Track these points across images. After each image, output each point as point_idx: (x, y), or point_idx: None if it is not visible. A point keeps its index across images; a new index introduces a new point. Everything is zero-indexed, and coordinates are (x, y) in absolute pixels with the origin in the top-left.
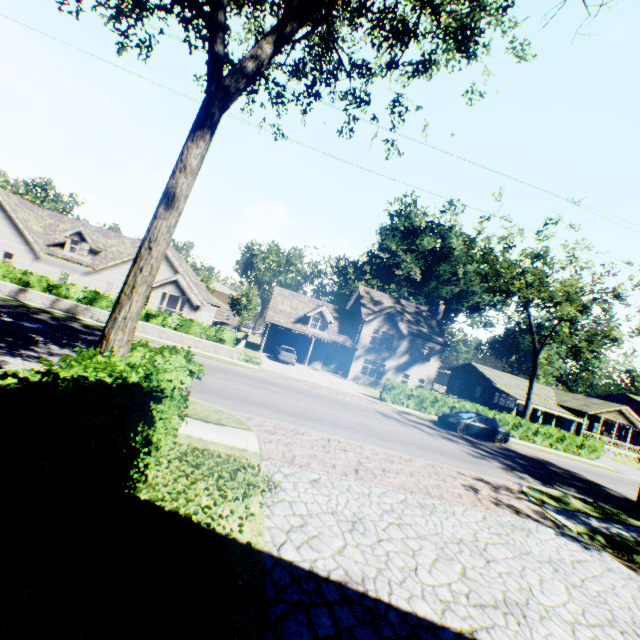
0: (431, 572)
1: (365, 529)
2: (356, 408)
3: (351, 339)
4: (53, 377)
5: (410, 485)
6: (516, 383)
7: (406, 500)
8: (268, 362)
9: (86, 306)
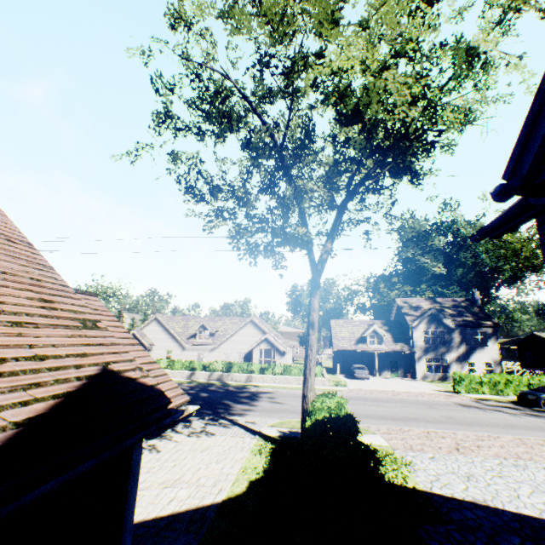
0: (529, 497)
1: (476, 479)
2: (436, 404)
3: (406, 344)
4: (339, 415)
5: (502, 453)
6: None
7: (501, 463)
8: (349, 381)
9: (227, 373)
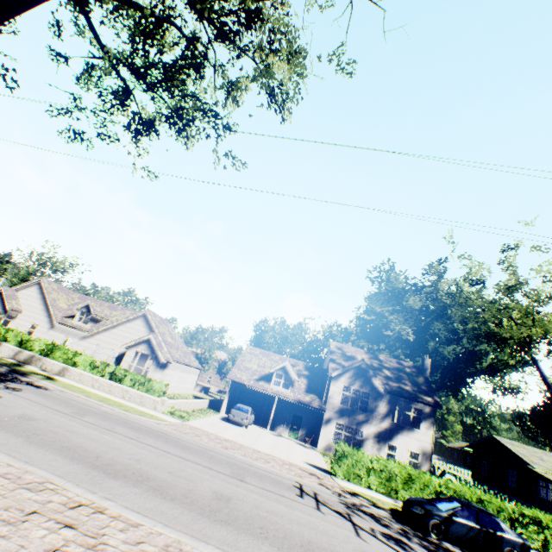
0: None
1: None
2: (259, 476)
3: (319, 398)
4: None
5: None
6: None
7: None
8: (211, 420)
9: (40, 356)
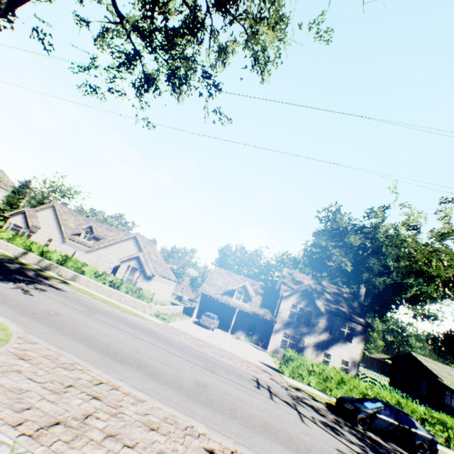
0: None
1: None
2: (225, 370)
3: (271, 312)
4: None
5: None
6: None
7: None
8: (186, 323)
9: (57, 265)
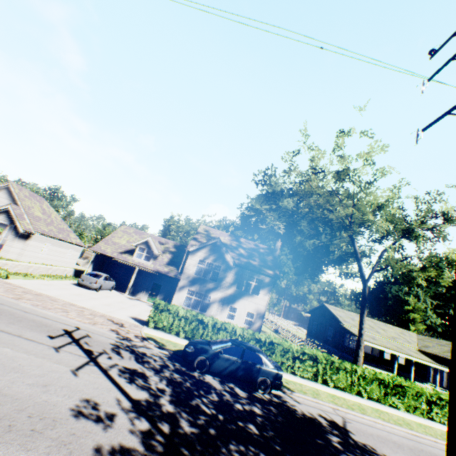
0: None
1: None
2: (16, 320)
3: (178, 270)
4: None
5: None
6: (371, 325)
7: None
8: (53, 282)
9: None
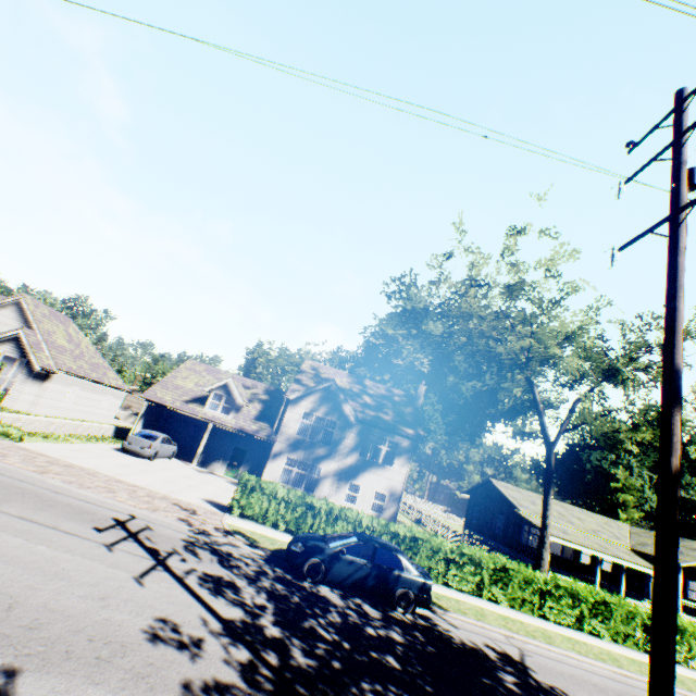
0: None
1: None
2: (46, 504)
3: (272, 428)
4: None
5: None
6: (560, 512)
7: None
8: (86, 447)
9: None
